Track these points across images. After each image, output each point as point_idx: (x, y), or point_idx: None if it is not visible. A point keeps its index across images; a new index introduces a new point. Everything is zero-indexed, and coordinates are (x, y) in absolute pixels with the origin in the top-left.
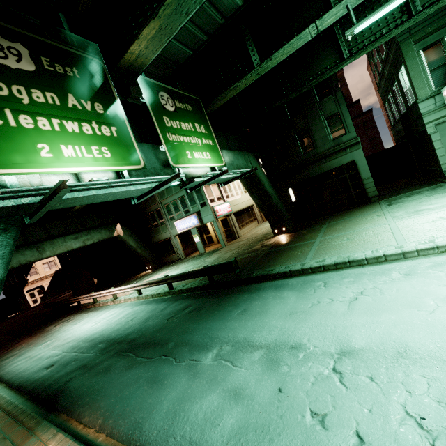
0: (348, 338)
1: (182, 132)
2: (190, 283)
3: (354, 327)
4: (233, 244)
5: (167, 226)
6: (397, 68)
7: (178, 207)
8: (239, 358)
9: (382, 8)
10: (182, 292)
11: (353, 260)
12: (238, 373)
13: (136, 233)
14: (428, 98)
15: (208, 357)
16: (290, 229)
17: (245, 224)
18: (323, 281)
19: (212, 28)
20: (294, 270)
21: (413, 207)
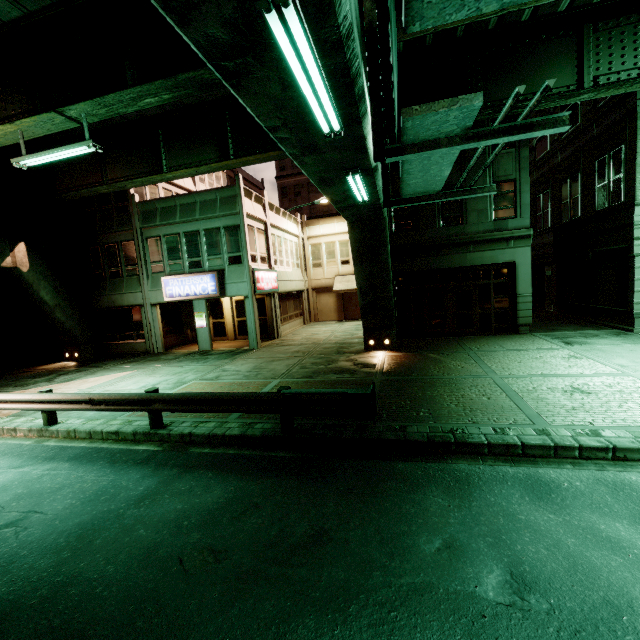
0: None
1: None
2: (213, 419)
3: None
4: (273, 347)
5: (142, 281)
6: (600, 150)
7: (179, 250)
8: None
9: None
10: (193, 441)
11: None
12: None
13: (61, 279)
14: None
15: None
16: (396, 345)
17: (288, 318)
18: None
19: None
20: (535, 445)
21: (633, 356)
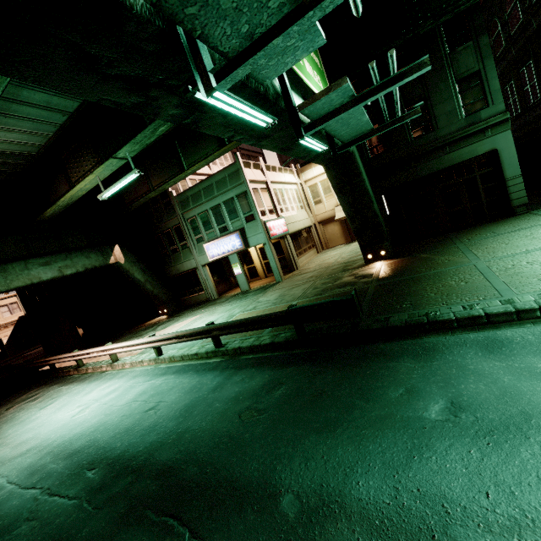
0: None
1: None
2: (253, 336)
3: None
4: (293, 277)
5: (192, 250)
6: None
7: (210, 222)
8: None
9: None
10: (242, 352)
11: None
12: None
13: (144, 262)
14: None
15: None
16: (392, 253)
17: (303, 252)
18: None
19: None
20: (498, 313)
21: None
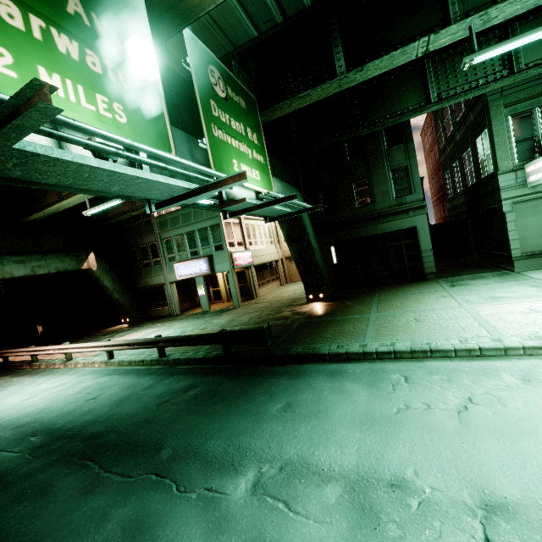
0: (484, 477)
1: (231, 132)
2: (192, 351)
3: (486, 459)
4: (249, 305)
5: (163, 267)
6: (476, 132)
7: (184, 245)
8: (299, 496)
9: (513, 40)
10: (180, 363)
11: (437, 349)
12: (304, 529)
13: (116, 271)
14: (510, 172)
15: (240, 486)
16: (328, 297)
17: (266, 283)
18: (401, 374)
19: (292, 7)
20: (352, 353)
21: (486, 292)
